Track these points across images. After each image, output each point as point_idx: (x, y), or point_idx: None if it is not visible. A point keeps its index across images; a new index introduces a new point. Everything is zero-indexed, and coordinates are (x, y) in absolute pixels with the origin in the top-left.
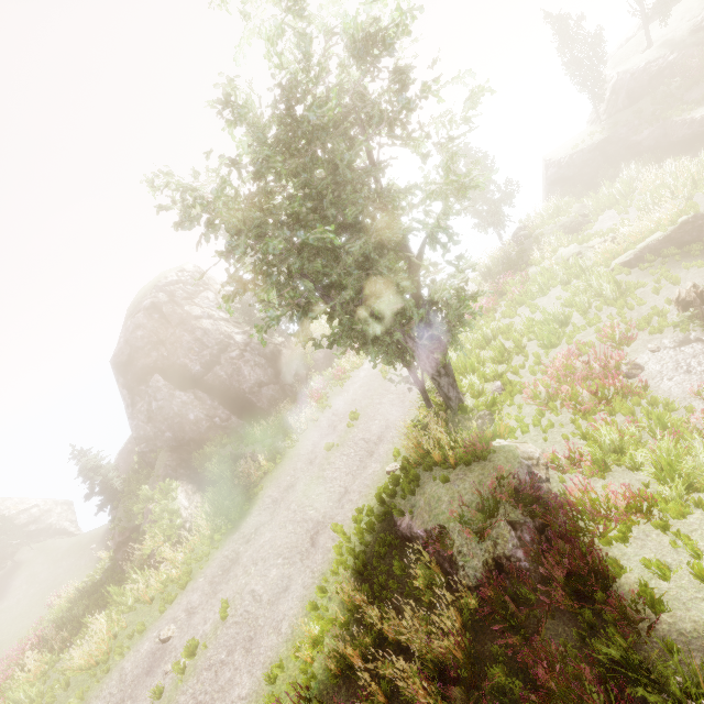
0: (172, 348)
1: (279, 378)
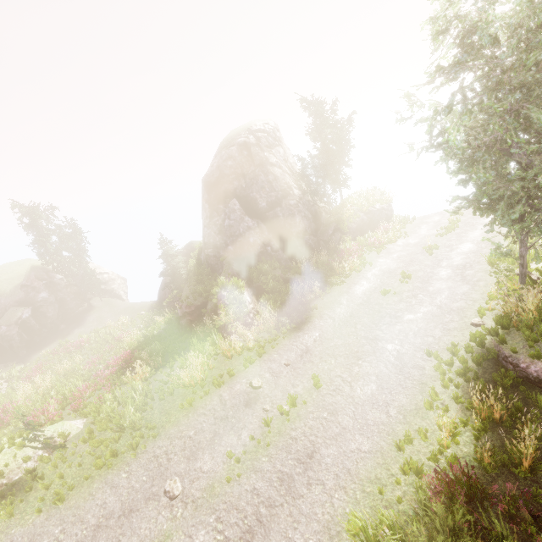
0: (249, 182)
1: (318, 233)
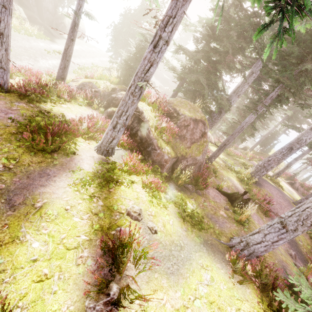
0: None
1: (54, 16)
